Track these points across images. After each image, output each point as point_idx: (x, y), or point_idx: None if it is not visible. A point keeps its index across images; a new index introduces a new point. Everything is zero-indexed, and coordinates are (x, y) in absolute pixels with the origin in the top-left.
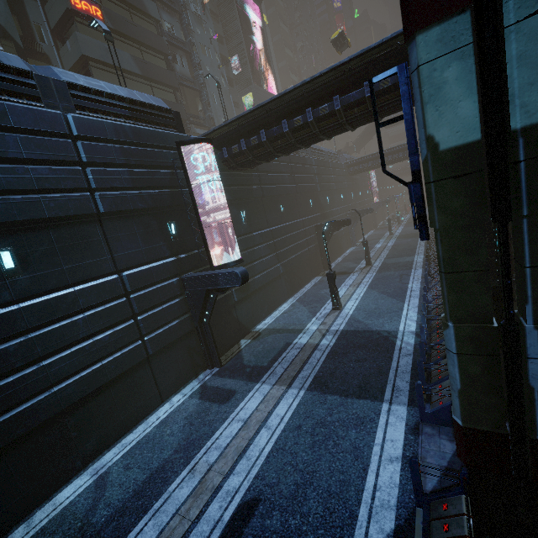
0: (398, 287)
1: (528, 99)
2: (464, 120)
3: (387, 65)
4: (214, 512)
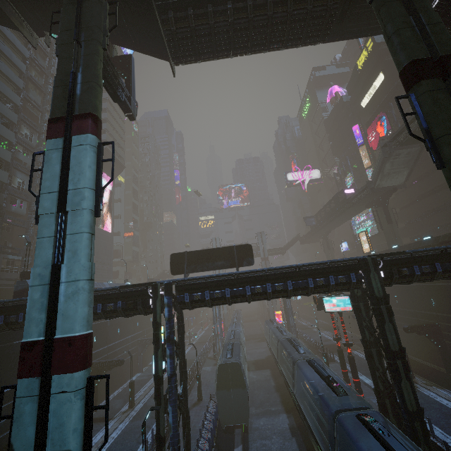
0: (131, 448)
1: (54, 436)
2: (28, 438)
3: (112, 298)
4: None
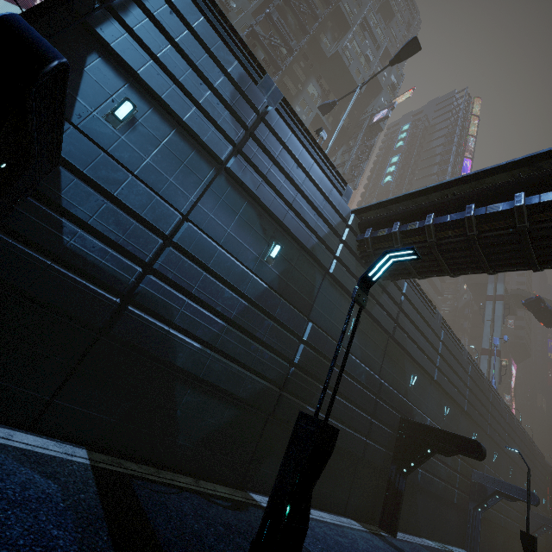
0: None
1: None
2: None
3: None
4: None
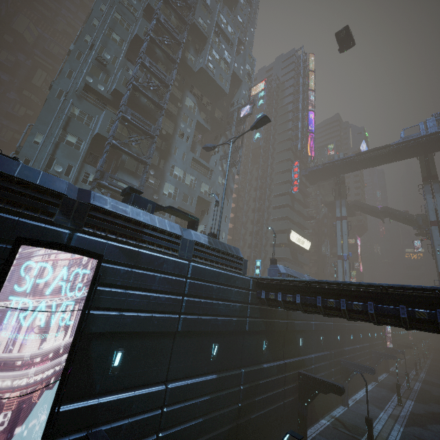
0: (438, 378)
1: None
2: None
3: None
4: (416, 386)
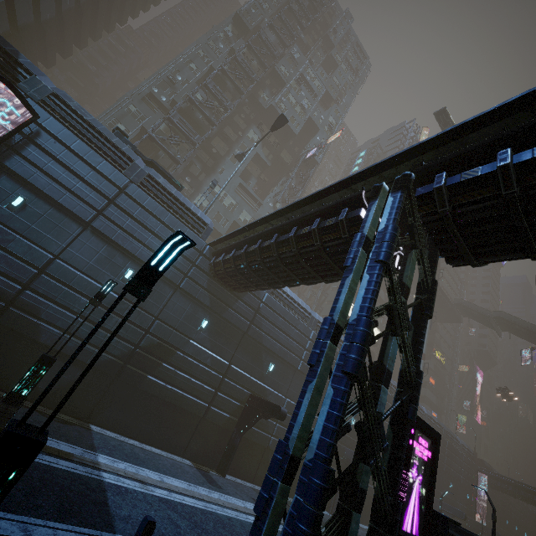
0: None
1: None
2: None
3: None
4: None
